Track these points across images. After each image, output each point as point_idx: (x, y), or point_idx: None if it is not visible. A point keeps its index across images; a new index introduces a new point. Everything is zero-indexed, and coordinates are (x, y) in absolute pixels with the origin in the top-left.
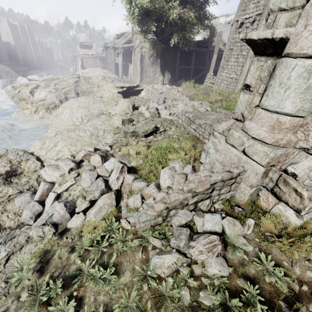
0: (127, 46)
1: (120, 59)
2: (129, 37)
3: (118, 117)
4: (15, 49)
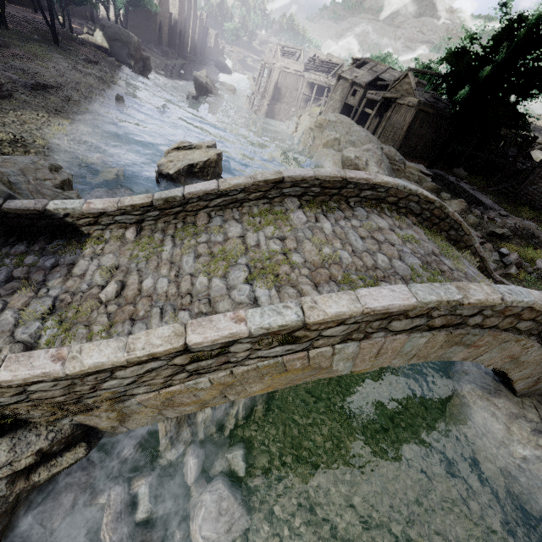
0: (390, 96)
1: (363, 105)
2: (379, 72)
3: (473, 218)
4: (175, 26)
